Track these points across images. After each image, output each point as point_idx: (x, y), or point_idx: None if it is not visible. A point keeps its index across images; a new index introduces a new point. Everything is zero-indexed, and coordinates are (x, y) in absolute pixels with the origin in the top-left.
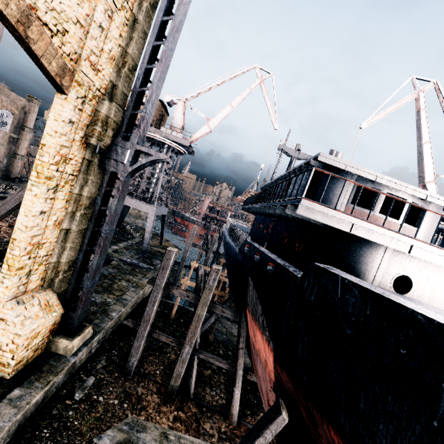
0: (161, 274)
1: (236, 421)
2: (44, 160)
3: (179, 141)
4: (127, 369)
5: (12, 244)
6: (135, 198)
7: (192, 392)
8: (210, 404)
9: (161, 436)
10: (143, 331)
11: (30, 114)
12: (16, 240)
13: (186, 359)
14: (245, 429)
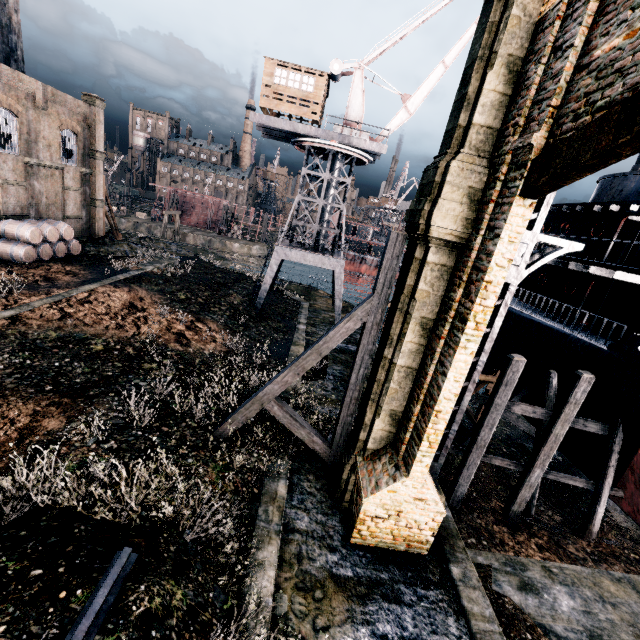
0: (503, 391)
1: (595, 538)
2: (488, 304)
3: (370, 147)
4: (453, 499)
5: (435, 417)
6: (308, 249)
7: (533, 513)
8: (552, 522)
9: (545, 571)
10: (475, 458)
11: (96, 128)
12: (440, 412)
13: (535, 483)
14: (606, 544)
